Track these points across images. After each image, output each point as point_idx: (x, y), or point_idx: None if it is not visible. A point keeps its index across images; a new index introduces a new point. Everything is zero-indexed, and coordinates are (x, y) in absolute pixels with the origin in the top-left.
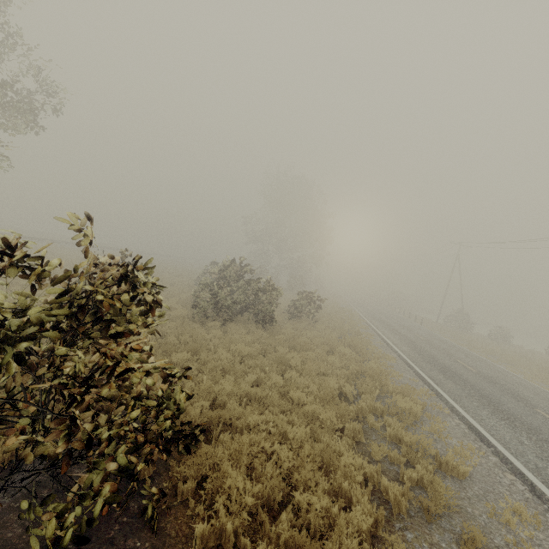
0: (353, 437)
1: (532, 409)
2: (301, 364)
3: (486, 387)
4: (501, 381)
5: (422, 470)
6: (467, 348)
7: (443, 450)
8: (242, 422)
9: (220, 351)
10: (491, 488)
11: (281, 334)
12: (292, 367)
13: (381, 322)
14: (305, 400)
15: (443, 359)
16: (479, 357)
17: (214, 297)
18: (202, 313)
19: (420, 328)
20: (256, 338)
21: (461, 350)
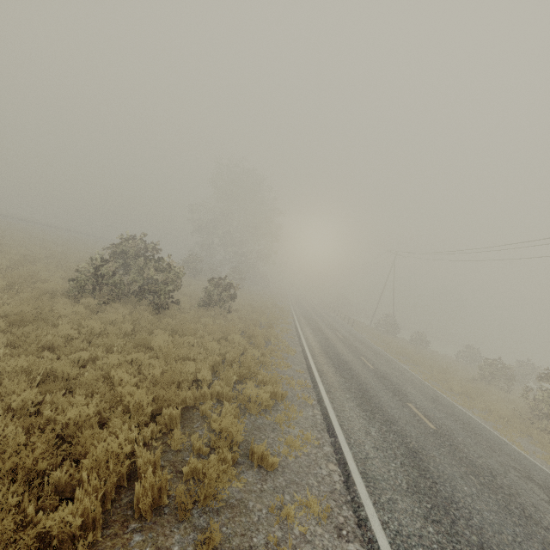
0: (167, 424)
1: (403, 403)
2: (161, 347)
3: (372, 382)
4: (392, 377)
5: (214, 459)
6: (383, 349)
7: (273, 440)
8: (6, 402)
9: (59, 325)
10: (300, 479)
11: (175, 319)
12: (155, 350)
13: (308, 320)
14: (125, 381)
15: (347, 356)
16: (388, 357)
17: (97, 271)
18: (80, 289)
19: (347, 329)
20: (134, 319)
21: (375, 350)
